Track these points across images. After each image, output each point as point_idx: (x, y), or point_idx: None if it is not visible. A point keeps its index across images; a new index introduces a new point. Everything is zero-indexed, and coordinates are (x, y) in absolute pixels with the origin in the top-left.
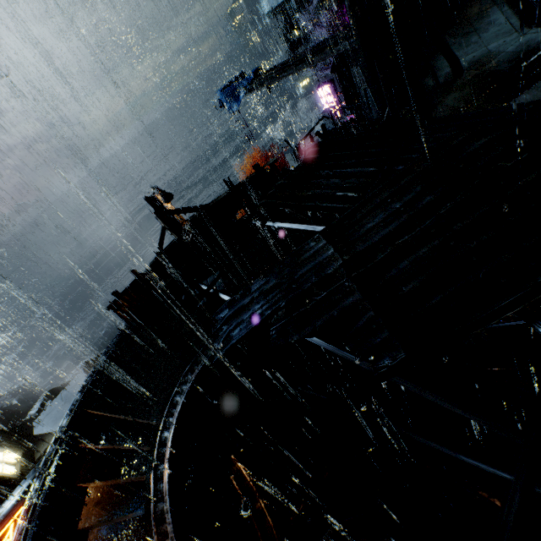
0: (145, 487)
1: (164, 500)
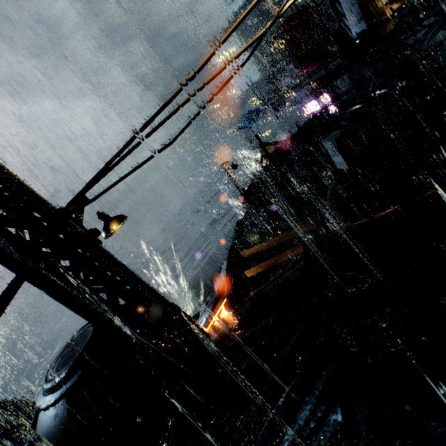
0: None
1: None
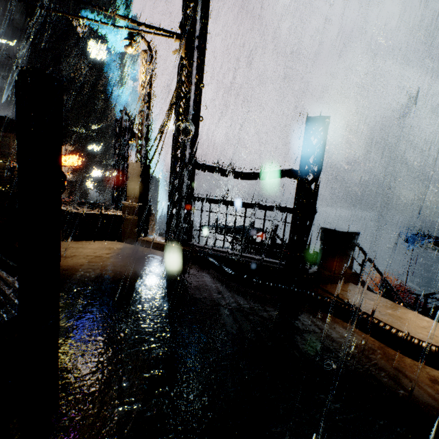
0: None
1: None
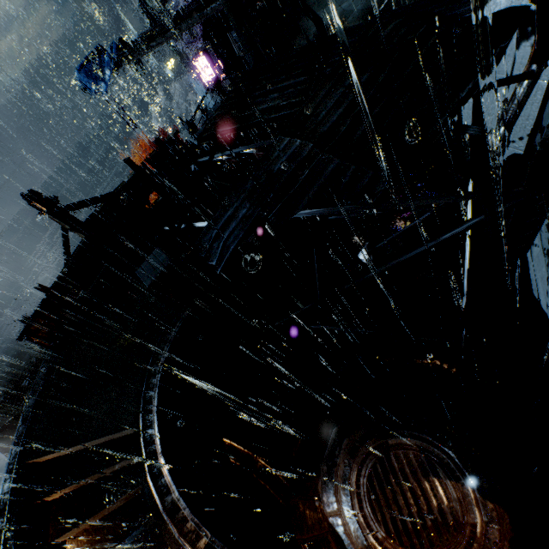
0: (145, 492)
1: (171, 491)
